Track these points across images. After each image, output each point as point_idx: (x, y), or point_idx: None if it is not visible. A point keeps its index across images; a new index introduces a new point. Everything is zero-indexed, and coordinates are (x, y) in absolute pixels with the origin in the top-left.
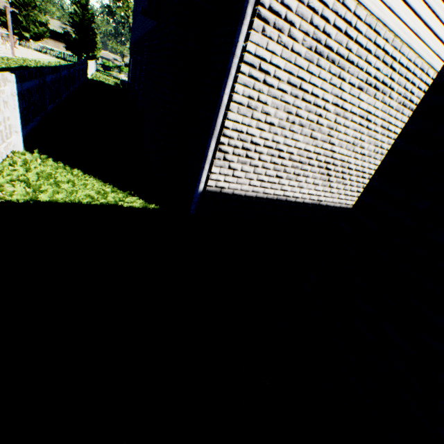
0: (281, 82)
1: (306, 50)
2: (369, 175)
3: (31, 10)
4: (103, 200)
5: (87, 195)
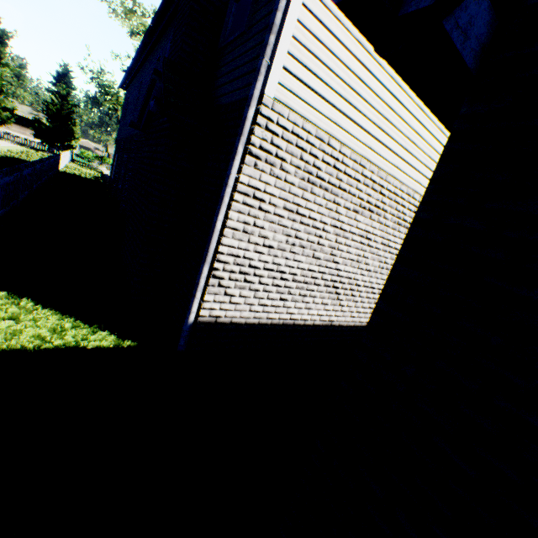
0: (277, 208)
1: (300, 180)
2: (379, 290)
3: None
4: (59, 342)
5: (35, 336)
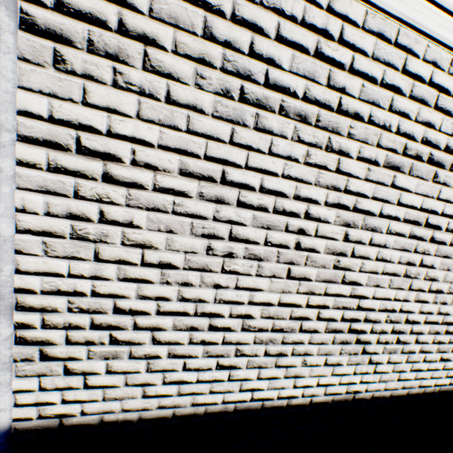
0: (162, 172)
1: (216, 97)
2: None
3: None
4: None
5: None
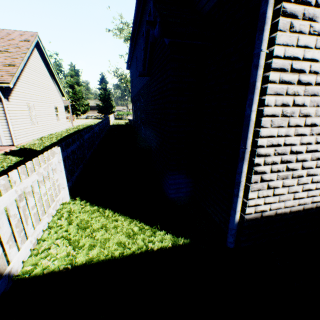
0: (318, 75)
1: None
2: None
3: (81, 100)
4: (134, 247)
5: (118, 243)
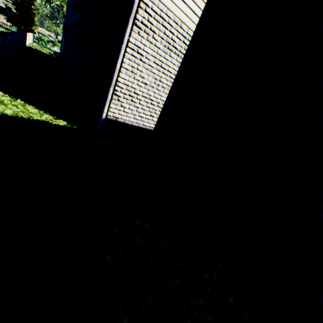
0: (150, 61)
1: (163, 47)
2: None
3: None
4: (39, 118)
5: (27, 114)
